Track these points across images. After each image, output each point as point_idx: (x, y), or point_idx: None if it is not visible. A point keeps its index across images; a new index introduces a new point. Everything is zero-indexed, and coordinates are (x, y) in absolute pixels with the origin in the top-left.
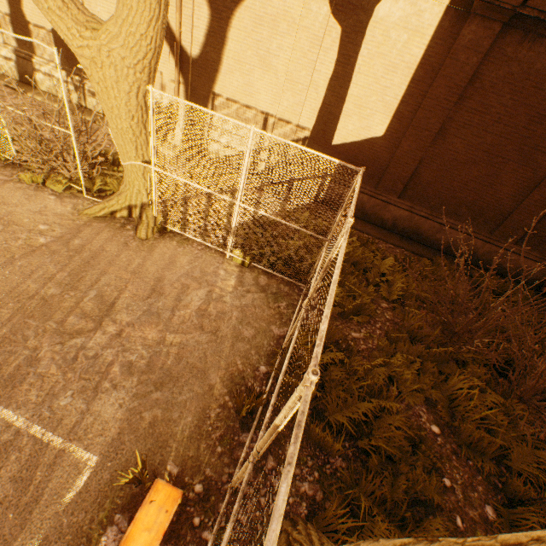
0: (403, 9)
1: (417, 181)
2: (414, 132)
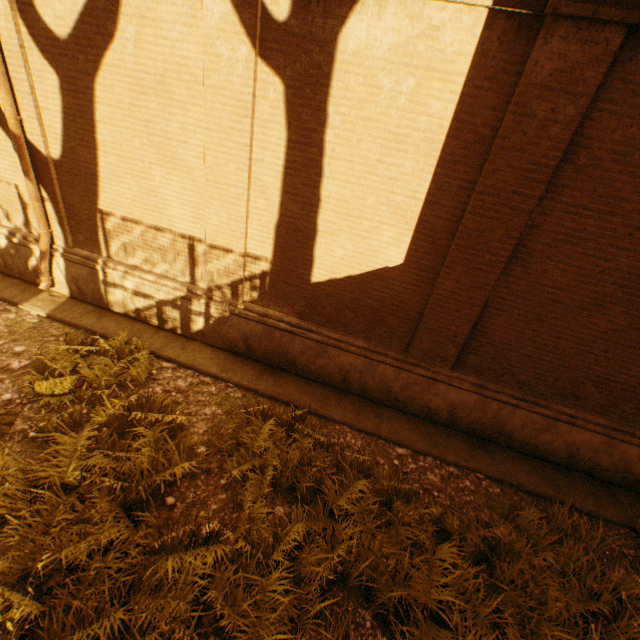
0: (397, 29)
1: (484, 338)
2: (462, 256)
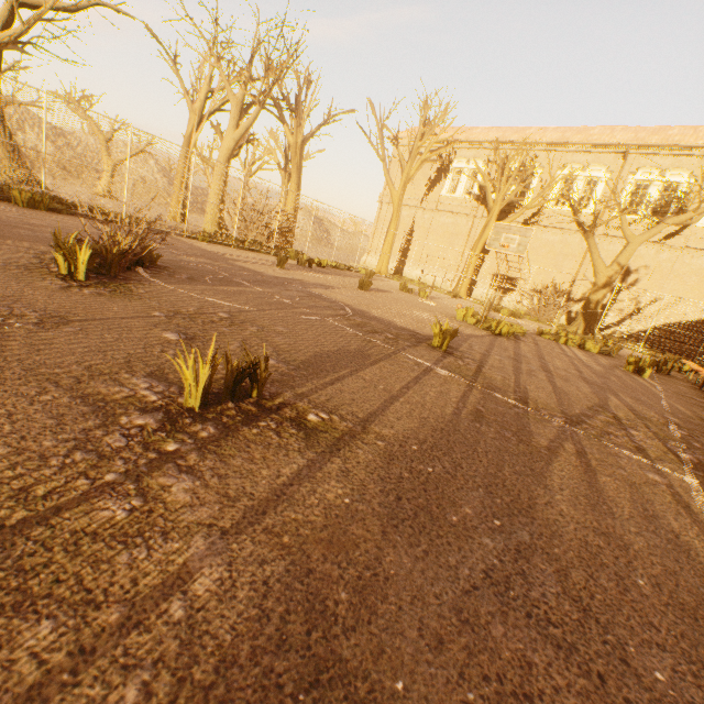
0: None
1: None
2: None
